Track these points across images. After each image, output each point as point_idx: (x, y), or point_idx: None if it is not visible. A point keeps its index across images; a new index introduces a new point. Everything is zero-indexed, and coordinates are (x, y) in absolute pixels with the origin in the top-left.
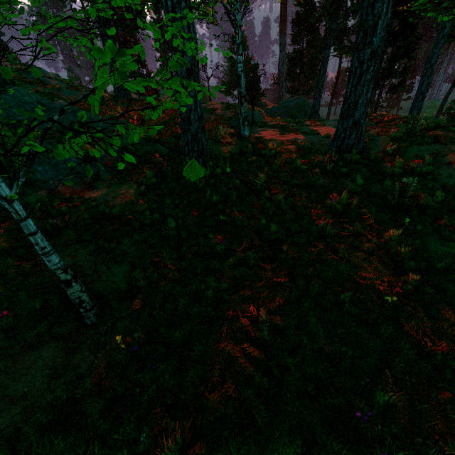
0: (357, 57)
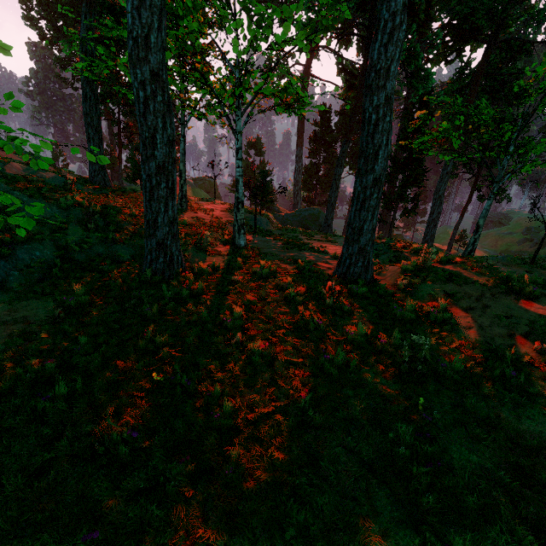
0: (359, 181)
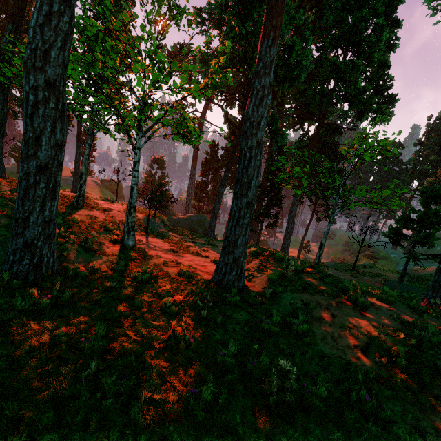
0: (236, 202)
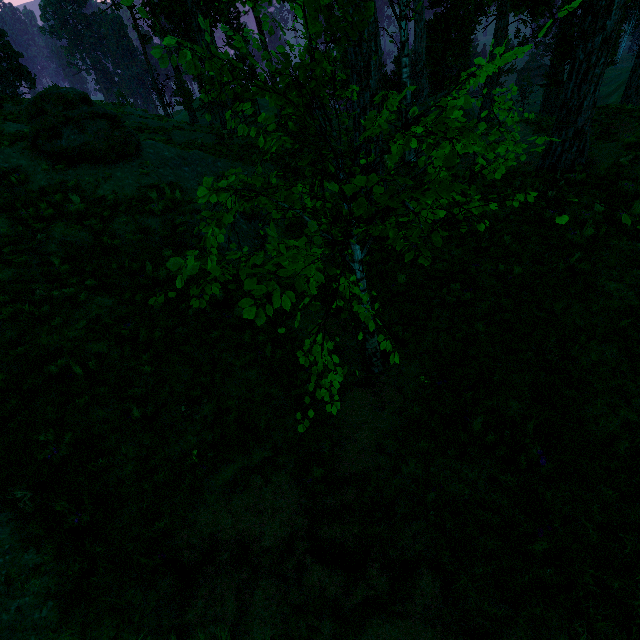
0: (582, 48)
